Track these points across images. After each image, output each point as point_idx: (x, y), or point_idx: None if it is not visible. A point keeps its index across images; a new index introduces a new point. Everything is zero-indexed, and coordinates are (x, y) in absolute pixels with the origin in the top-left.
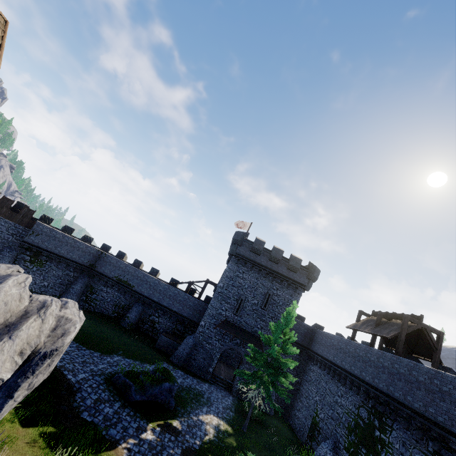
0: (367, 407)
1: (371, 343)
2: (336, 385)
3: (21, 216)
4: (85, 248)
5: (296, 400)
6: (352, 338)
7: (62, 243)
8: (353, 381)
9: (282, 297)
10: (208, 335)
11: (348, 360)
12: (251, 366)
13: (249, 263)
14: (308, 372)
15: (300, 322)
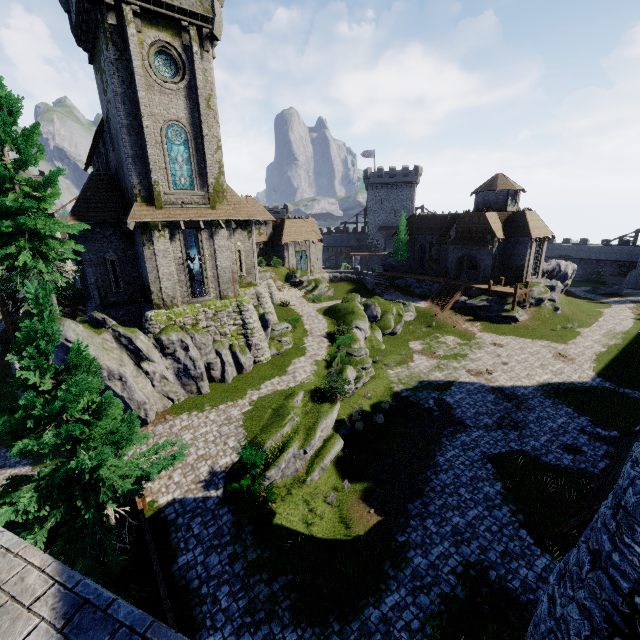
0: None
1: None
2: None
3: None
4: None
5: None
6: None
7: None
8: None
9: None
10: None
11: None
12: None
13: None
14: None
15: None
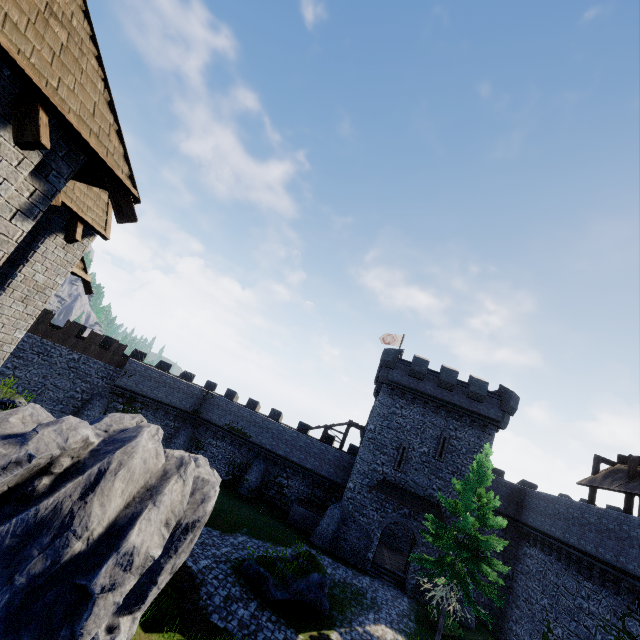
0: (638, 617)
1: (626, 508)
2: (575, 580)
3: (112, 354)
4: (186, 388)
5: (509, 604)
6: (590, 500)
7: (159, 384)
8: (605, 572)
9: (465, 441)
10: (360, 503)
11: (590, 538)
12: (431, 549)
13: (408, 393)
14: (523, 558)
15: (497, 478)
